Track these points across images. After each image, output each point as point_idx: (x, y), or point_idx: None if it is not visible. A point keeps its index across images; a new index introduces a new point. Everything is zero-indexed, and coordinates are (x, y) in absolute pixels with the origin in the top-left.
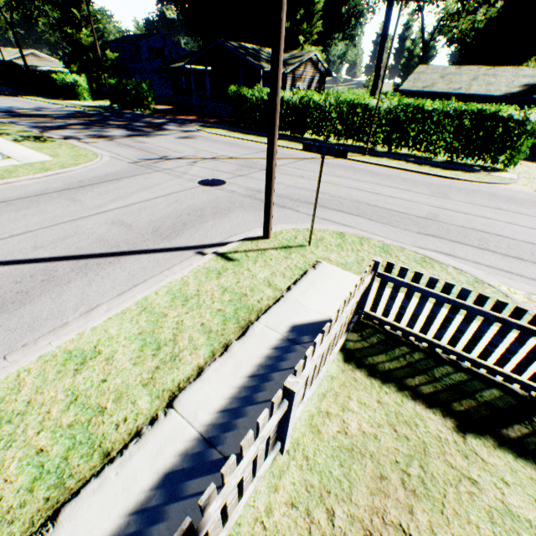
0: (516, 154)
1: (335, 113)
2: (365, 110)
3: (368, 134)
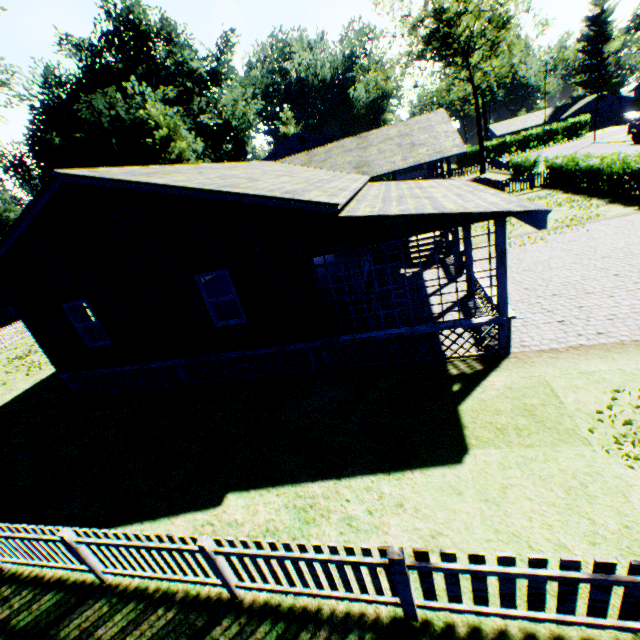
0: (584, 131)
1: (515, 143)
2: (528, 137)
3: (532, 144)
